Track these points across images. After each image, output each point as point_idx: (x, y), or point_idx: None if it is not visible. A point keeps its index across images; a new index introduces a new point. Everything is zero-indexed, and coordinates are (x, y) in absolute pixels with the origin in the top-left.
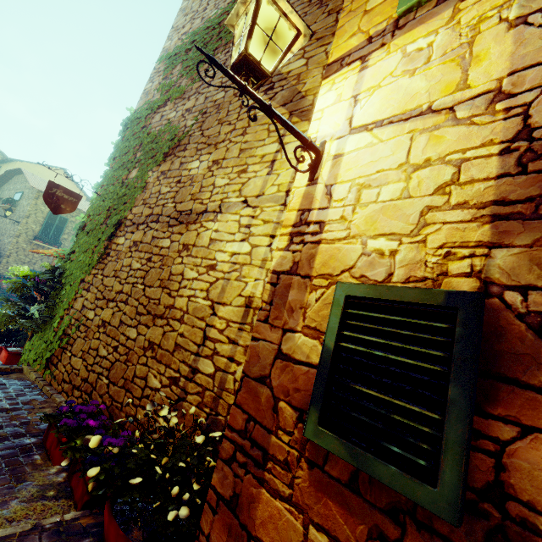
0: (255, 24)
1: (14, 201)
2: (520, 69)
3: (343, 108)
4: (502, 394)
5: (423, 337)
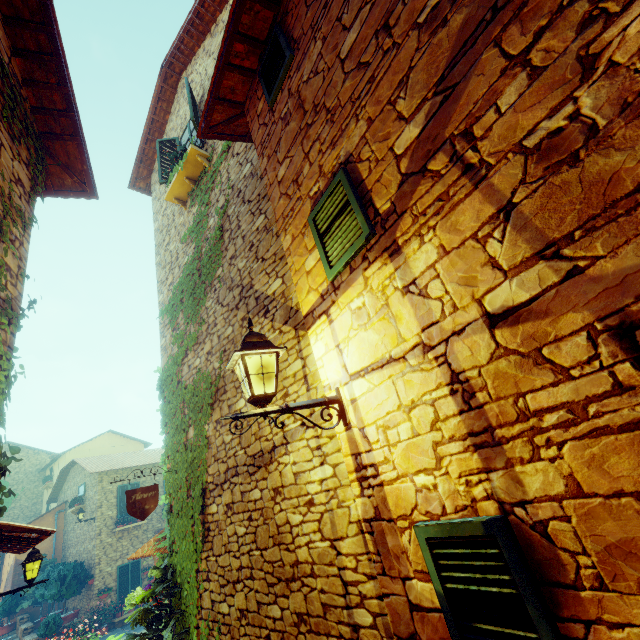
0: (249, 377)
1: (81, 498)
2: (425, 326)
3: (335, 357)
4: (559, 597)
5: (490, 565)
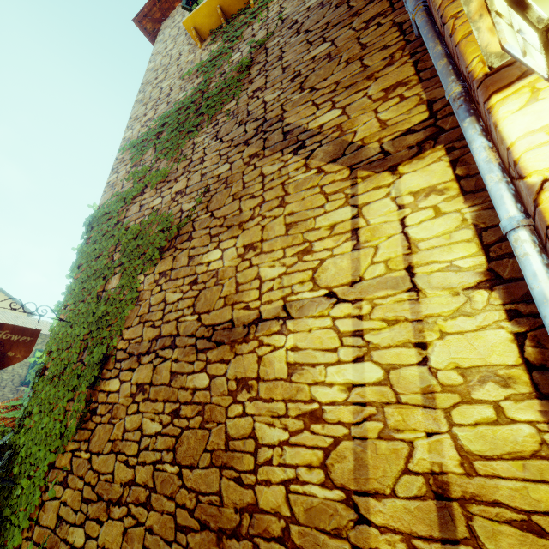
0: None
1: None
2: None
3: None
4: None
5: None
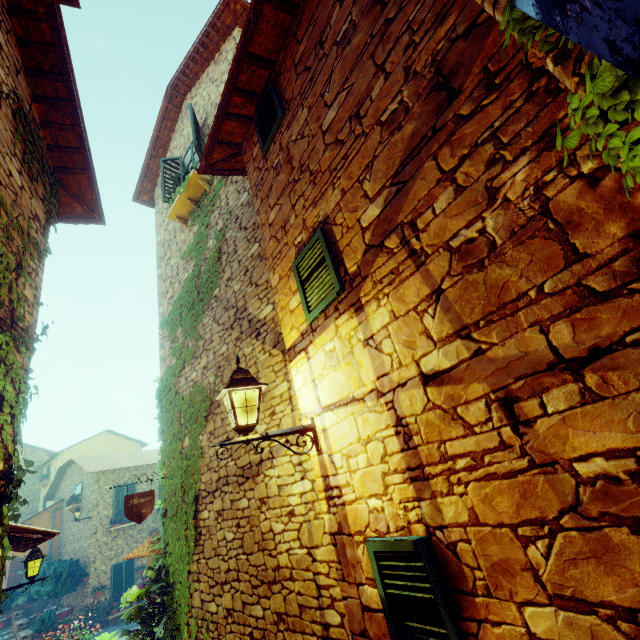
0: (235, 410)
1: (78, 497)
2: (379, 376)
3: (311, 390)
4: (462, 602)
5: (417, 575)
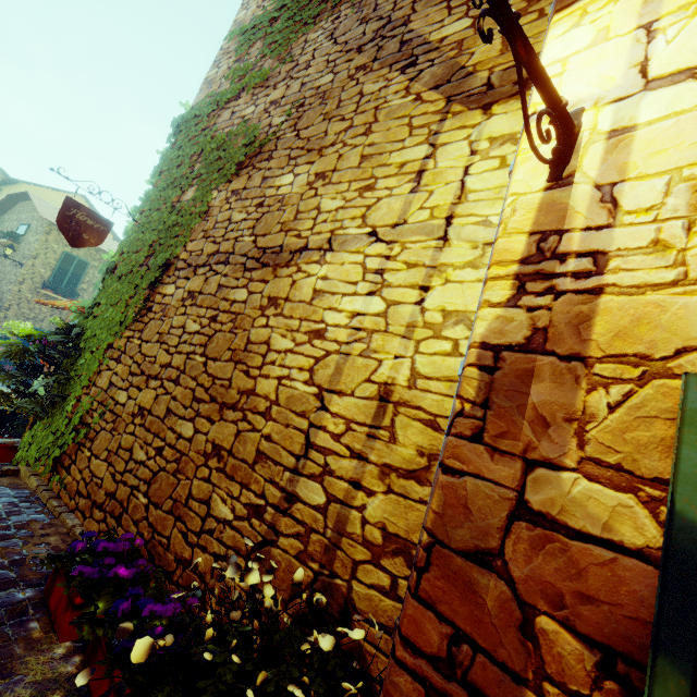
0: None
1: (18, 236)
2: None
3: (618, 50)
4: None
5: None
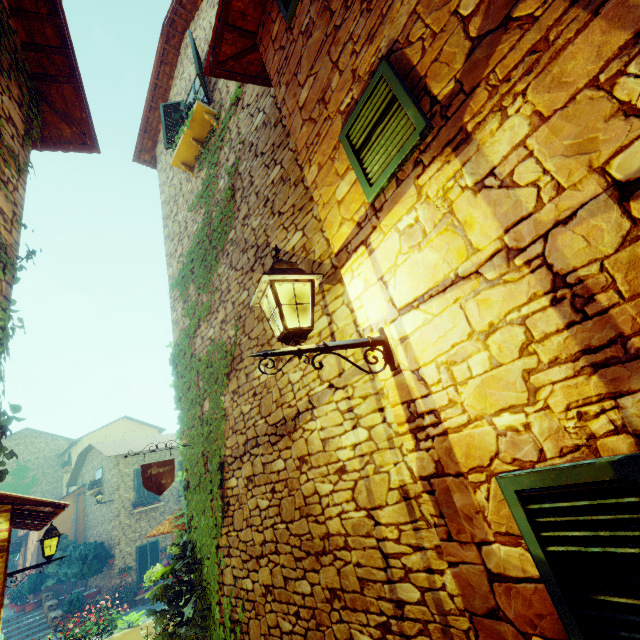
0: (281, 306)
1: (99, 481)
2: (510, 225)
3: (377, 292)
4: None
5: (625, 518)
